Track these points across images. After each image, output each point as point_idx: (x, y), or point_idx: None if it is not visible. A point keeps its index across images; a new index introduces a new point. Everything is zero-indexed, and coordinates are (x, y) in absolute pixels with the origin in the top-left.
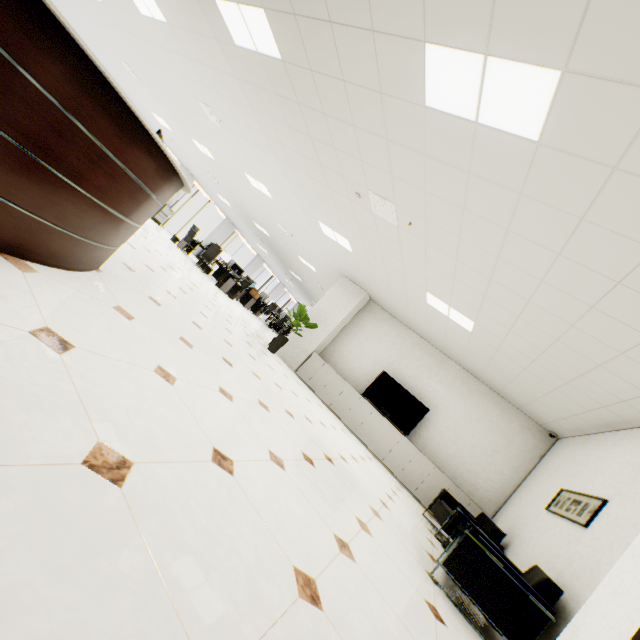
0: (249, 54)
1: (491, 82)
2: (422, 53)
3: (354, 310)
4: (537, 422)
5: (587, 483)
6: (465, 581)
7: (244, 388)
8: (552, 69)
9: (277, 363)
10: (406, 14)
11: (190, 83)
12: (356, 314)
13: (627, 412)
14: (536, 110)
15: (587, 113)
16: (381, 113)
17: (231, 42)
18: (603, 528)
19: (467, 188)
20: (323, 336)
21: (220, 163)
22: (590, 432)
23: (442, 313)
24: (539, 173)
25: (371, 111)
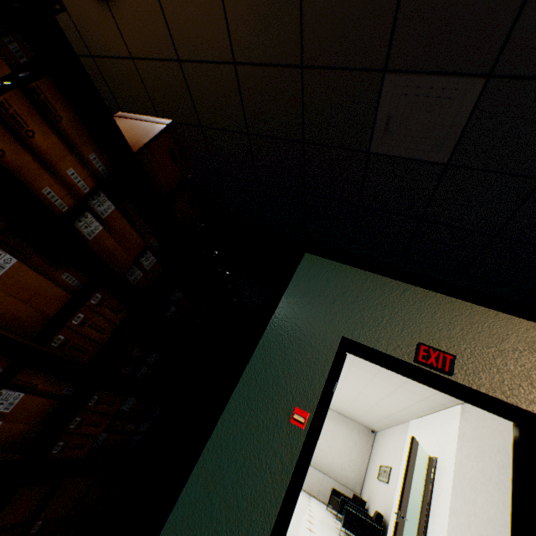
0: None
1: None
2: None
3: None
4: (364, 425)
5: (386, 459)
6: (352, 529)
7: None
8: None
9: None
10: None
11: None
12: None
13: (389, 421)
14: None
15: None
16: None
17: None
18: (391, 481)
19: None
20: None
21: None
22: (384, 428)
23: None
24: None
25: None
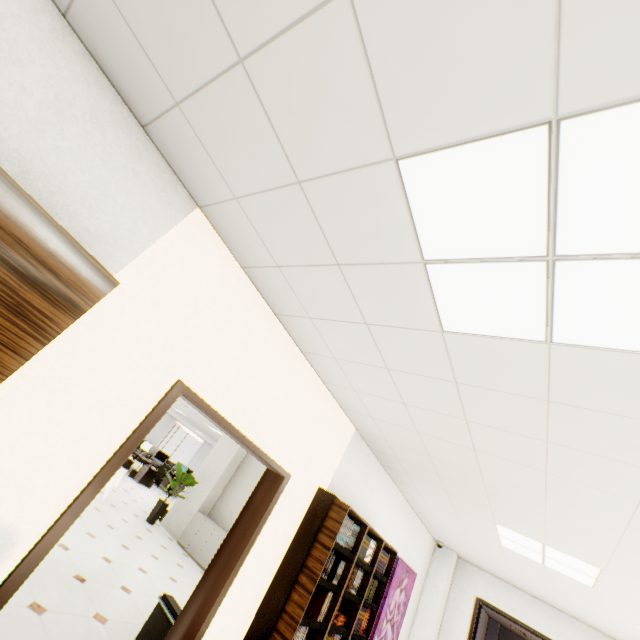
0: None
1: None
2: None
3: (237, 457)
4: None
5: None
6: None
7: None
8: None
9: (142, 529)
10: None
11: None
12: (242, 461)
13: None
14: None
15: None
16: None
17: None
18: None
19: None
20: (207, 491)
21: None
22: None
23: None
24: None
25: None
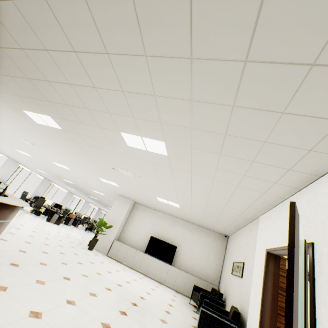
0: (45, 126)
1: (146, 142)
2: (120, 134)
3: (128, 210)
4: (219, 232)
5: (239, 256)
6: None
7: (80, 290)
8: (162, 141)
9: (95, 256)
10: (110, 125)
11: (11, 131)
12: (130, 211)
13: (239, 222)
14: (163, 149)
15: (176, 150)
16: (112, 146)
17: (34, 122)
18: (245, 276)
19: (153, 166)
20: (117, 229)
21: (36, 158)
22: (235, 231)
23: (166, 203)
24: (173, 163)
25: (108, 146)
